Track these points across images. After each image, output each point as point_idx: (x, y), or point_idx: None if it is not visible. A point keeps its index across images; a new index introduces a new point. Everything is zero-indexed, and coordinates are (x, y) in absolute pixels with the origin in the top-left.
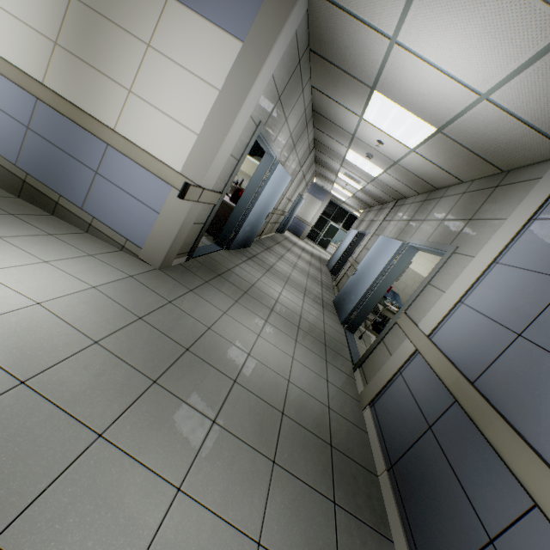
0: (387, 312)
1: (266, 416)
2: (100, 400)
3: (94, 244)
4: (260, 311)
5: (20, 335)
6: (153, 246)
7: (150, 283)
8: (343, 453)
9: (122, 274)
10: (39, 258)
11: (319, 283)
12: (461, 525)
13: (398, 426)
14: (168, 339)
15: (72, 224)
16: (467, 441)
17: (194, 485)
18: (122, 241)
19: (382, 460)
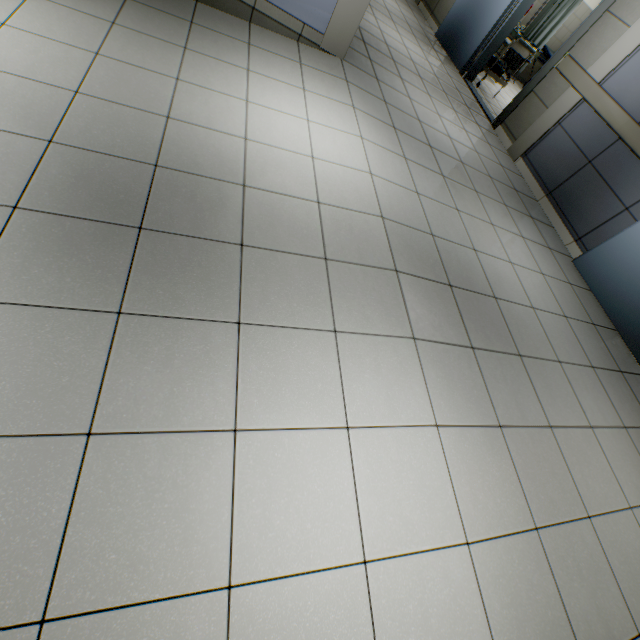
0: (516, 46)
1: (487, 182)
2: (441, 194)
3: (278, 43)
4: (418, 84)
5: (386, 166)
6: (338, 28)
7: (359, 84)
8: (521, 193)
9: (341, 82)
10: (296, 87)
11: (405, 2)
12: (607, 208)
13: (556, 167)
14: (417, 141)
15: (228, 13)
16: (622, 165)
17: (494, 222)
18: (298, 27)
19: (541, 191)
